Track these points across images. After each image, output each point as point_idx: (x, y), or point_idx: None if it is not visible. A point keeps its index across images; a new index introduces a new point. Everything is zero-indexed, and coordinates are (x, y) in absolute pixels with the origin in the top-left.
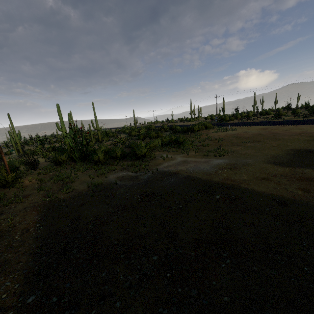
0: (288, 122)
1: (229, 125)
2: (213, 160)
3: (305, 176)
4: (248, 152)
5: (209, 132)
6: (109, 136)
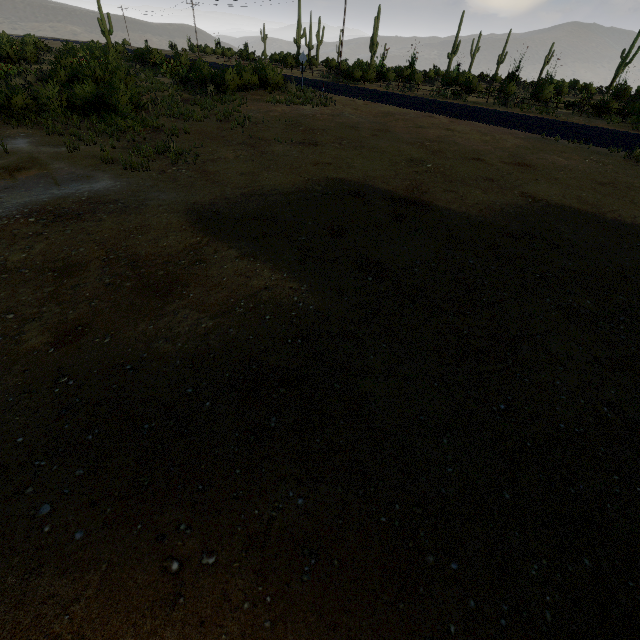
0: (457, 109)
1: (323, 88)
2: (92, 180)
3: (180, 276)
4: (227, 169)
5: (263, 99)
6: (3, 56)
